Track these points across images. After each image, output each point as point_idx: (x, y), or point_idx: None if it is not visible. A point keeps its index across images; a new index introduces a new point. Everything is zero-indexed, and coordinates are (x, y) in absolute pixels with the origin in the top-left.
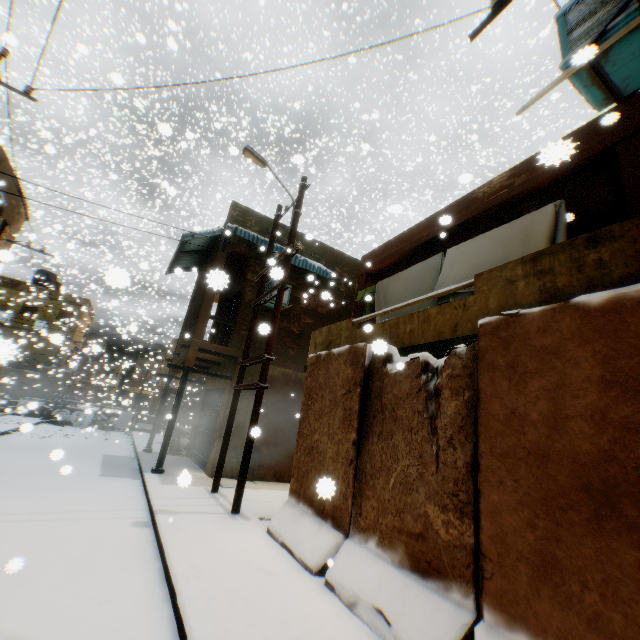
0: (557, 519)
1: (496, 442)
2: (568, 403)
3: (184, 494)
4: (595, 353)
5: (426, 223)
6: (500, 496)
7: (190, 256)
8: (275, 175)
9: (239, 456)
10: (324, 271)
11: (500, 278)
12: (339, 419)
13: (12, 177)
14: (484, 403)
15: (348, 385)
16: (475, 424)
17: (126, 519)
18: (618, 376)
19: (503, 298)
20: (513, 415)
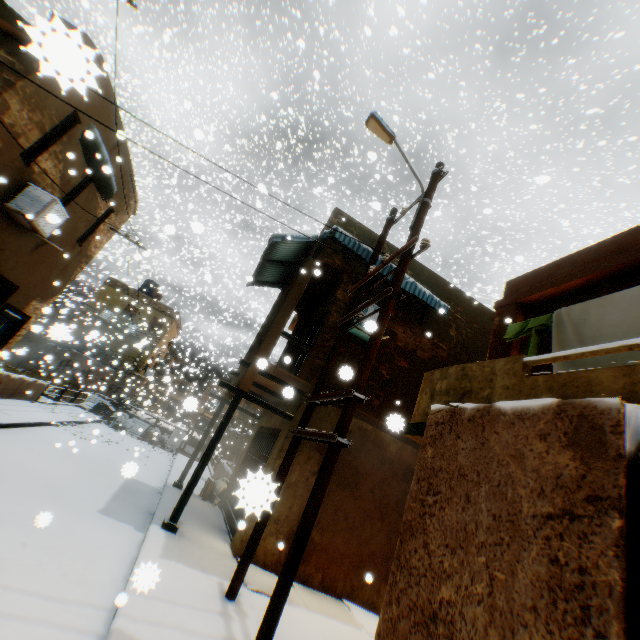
0: None
1: None
2: None
3: (182, 592)
4: None
5: None
6: None
7: (276, 267)
8: (403, 154)
9: (280, 534)
10: (436, 302)
11: None
12: (532, 580)
13: (127, 164)
14: None
15: (562, 495)
16: None
17: (59, 634)
18: None
19: None
20: None
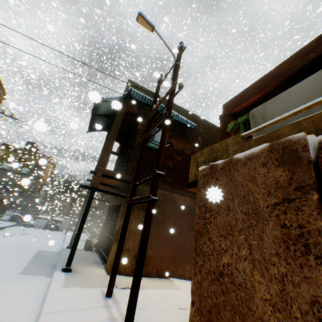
0: None
1: None
2: None
3: (78, 302)
4: None
5: (294, 57)
6: None
7: (101, 119)
8: (160, 37)
9: (130, 256)
10: (190, 123)
11: None
12: (273, 240)
13: None
14: None
15: (281, 191)
16: None
17: None
18: None
19: None
20: None
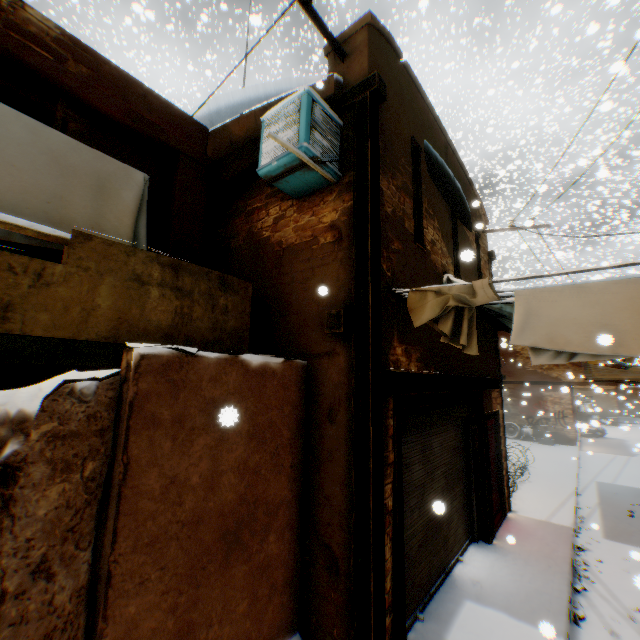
0: (199, 580)
1: (146, 529)
2: (226, 458)
3: None
4: (248, 410)
5: None
6: (141, 601)
7: None
8: None
9: None
10: None
11: (127, 267)
12: None
13: None
14: (136, 478)
15: None
16: (100, 513)
17: None
18: (258, 430)
19: (127, 299)
20: (174, 484)
